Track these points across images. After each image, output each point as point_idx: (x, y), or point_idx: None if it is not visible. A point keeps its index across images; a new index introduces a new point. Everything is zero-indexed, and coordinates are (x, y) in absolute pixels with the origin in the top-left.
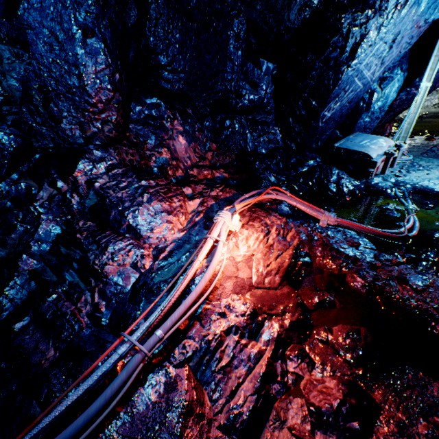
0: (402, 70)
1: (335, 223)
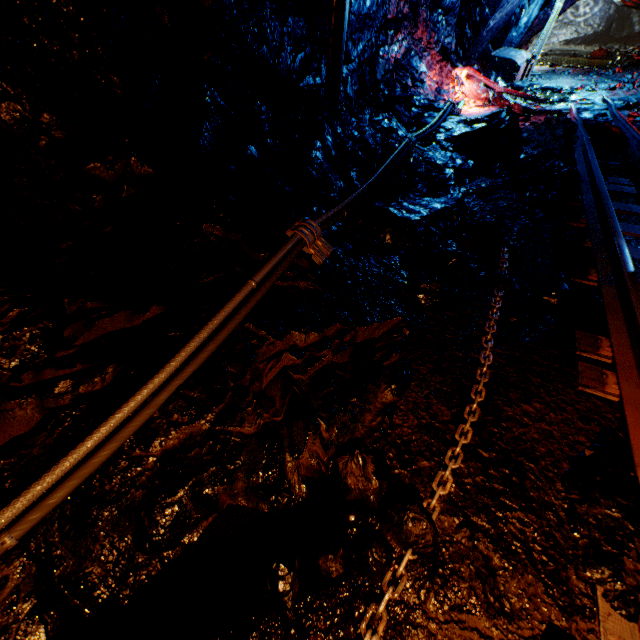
0: None
1: (503, 91)
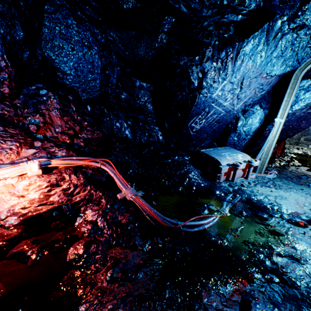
0: (261, 107)
1: (131, 199)
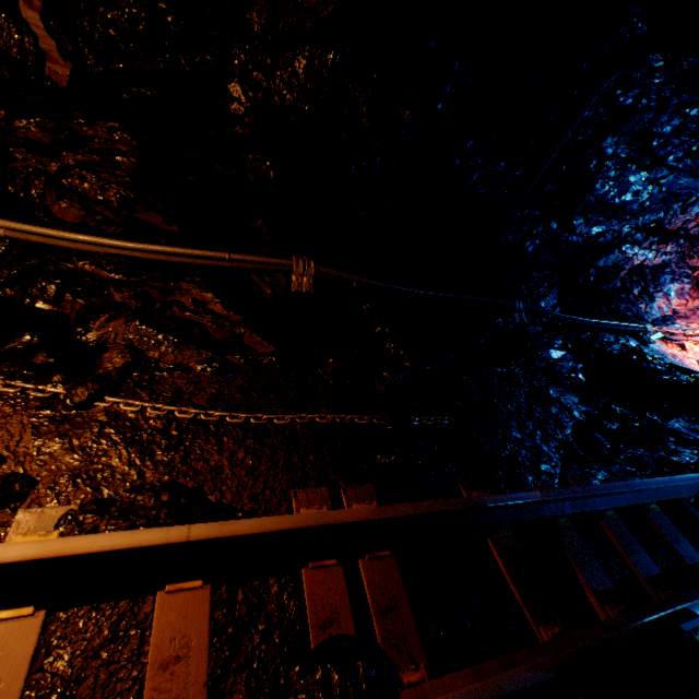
0: None
1: None
